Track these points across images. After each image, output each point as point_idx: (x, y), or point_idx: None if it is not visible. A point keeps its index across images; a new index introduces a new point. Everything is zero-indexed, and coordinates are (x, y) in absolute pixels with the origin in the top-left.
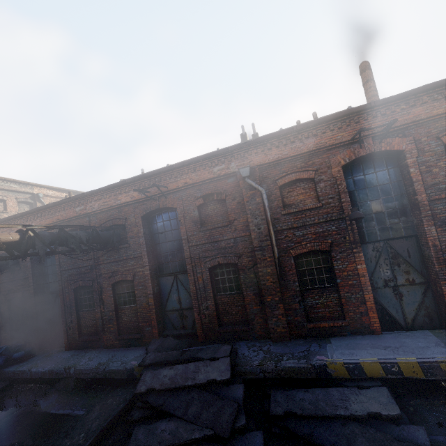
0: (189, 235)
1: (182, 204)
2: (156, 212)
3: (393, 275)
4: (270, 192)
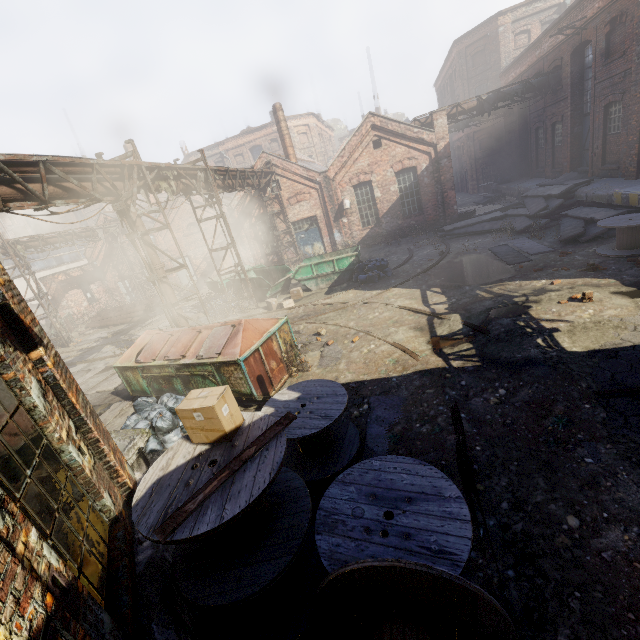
0: (596, 72)
1: (596, 35)
2: (587, 43)
3: None
4: None
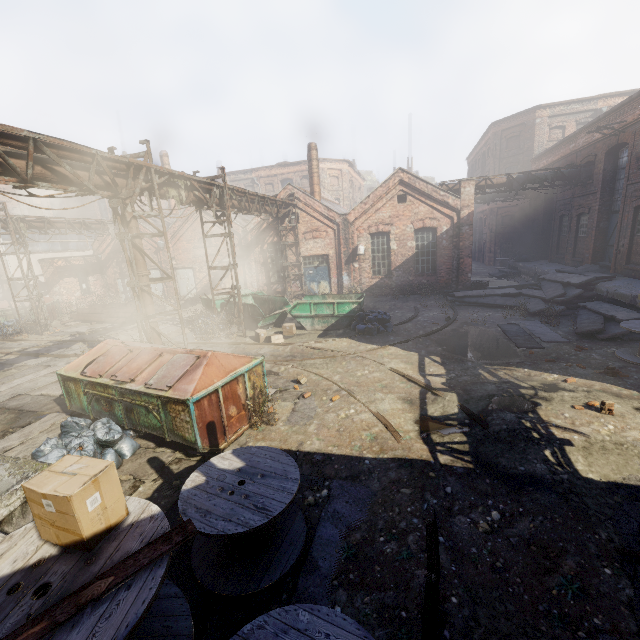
0: (630, 174)
1: (633, 139)
2: (623, 146)
3: None
4: None
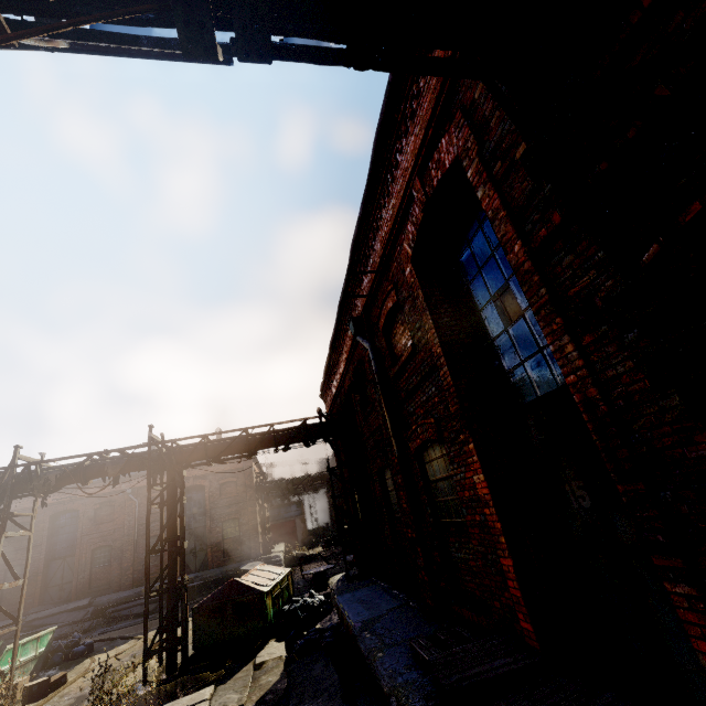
0: (84, 528)
1: (85, 507)
2: (62, 512)
3: (195, 546)
4: (142, 502)
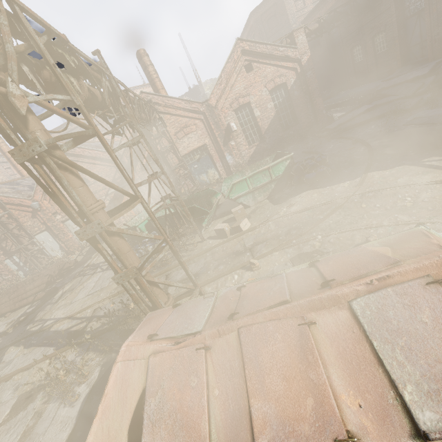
0: None
1: None
2: None
3: None
4: None
